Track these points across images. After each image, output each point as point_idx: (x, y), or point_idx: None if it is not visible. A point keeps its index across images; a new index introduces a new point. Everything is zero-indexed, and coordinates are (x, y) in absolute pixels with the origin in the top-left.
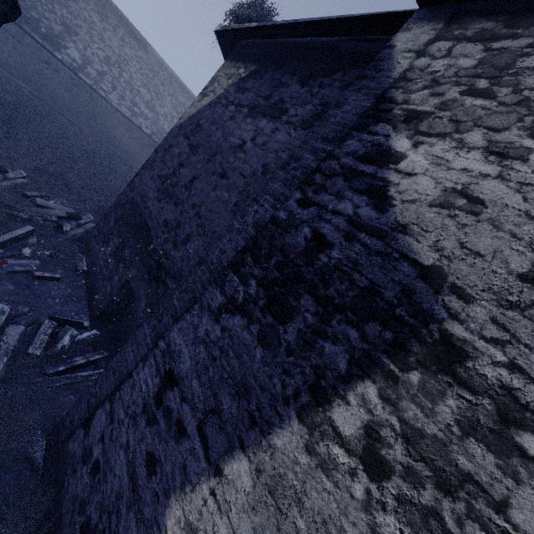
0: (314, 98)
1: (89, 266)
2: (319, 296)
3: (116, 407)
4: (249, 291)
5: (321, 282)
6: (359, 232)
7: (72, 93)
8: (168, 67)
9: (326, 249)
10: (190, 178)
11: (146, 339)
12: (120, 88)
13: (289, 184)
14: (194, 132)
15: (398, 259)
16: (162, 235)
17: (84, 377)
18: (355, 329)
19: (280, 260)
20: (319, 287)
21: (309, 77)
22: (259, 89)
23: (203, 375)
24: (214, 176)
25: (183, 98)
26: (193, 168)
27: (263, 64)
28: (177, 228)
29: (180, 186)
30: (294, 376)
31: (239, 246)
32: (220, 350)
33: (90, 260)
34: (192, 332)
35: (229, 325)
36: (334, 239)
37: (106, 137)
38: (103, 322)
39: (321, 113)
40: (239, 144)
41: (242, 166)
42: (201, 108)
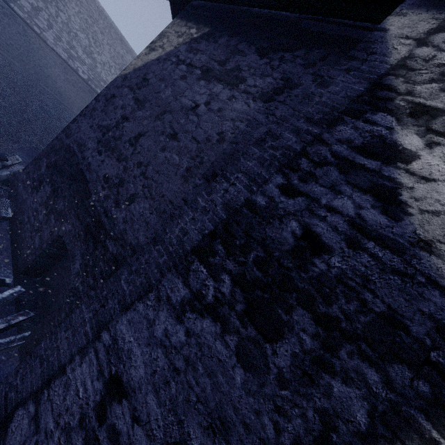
0: (275, 71)
1: (15, 213)
2: (318, 313)
3: (43, 411)
4: (221, 289)
5: (320, 295)
6: (366, 239)
7: (1, 22)
8: (108, 16)
9: (323, 253)
10: (135, 133)
11: (85, 325)
12: (57, 28)
13: (267, 165)
14: (140, 85)
15: (424, 284)
16: (102, 191)
17: (3, 345)
18: (375, 370)
19: (262, 257)
20: (317, 301)
21: (269, 49)
22: (213, 53)
23: (162, 390)
24: (162, 136)
25: (122, 50)
26: (139, 123)
27: (217, 28)
28: (119, 185)
29: (124, 140)
30: (291, 419)
31: (206, 229)
32: (185, 360)
33: (16, 206)
34: (146, 328)
35: (196, 329)
36: (332, 243)
37: (39, 75)
38: (29, 276)
39: (283, 88)
40: (191, 106)
41: (195, 130)
42: (148, 62)
